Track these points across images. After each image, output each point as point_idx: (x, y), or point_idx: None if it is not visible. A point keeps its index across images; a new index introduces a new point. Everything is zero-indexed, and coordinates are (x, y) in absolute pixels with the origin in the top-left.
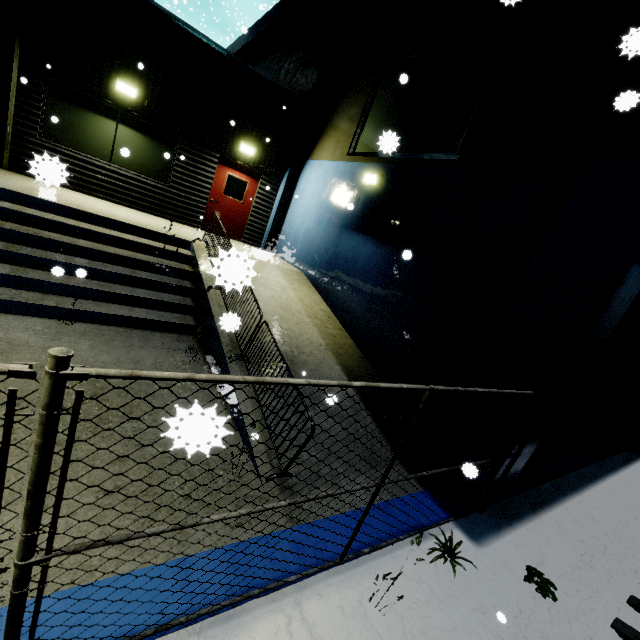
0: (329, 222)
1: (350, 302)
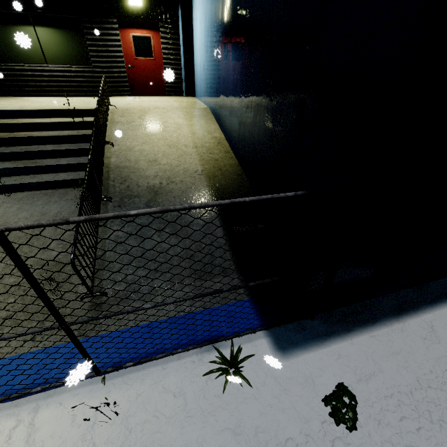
0: (211, 45)
1: (231, 123)
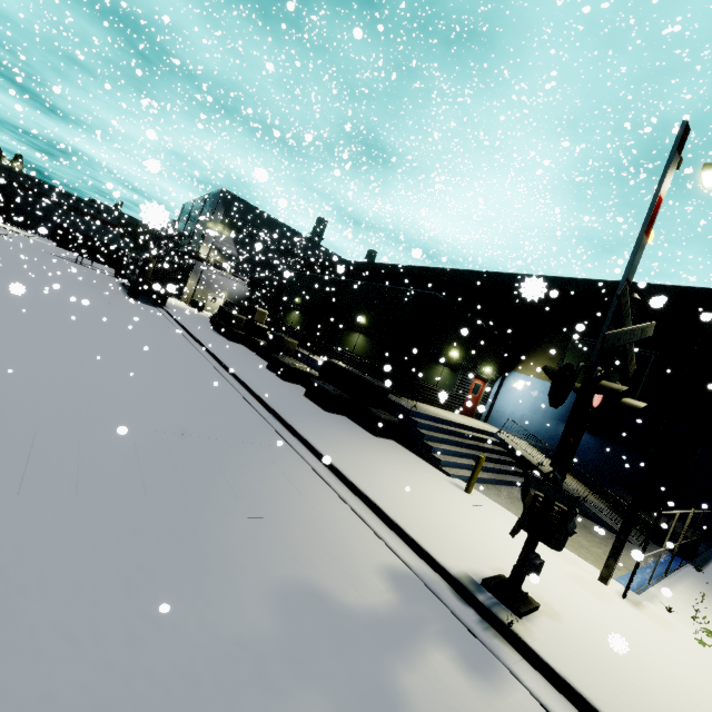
0: (545, 415)
1: (577, 464)
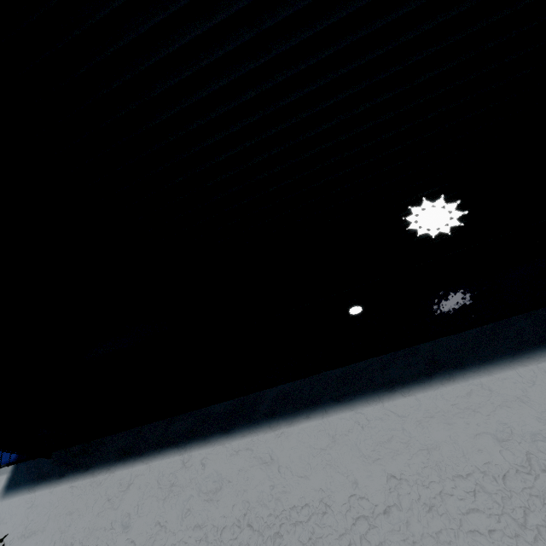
0: None
1: None
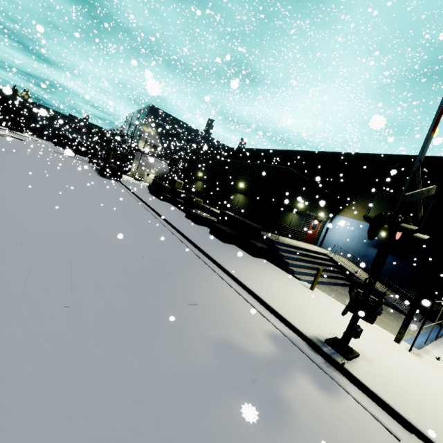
0: (358, 242)
1: None
